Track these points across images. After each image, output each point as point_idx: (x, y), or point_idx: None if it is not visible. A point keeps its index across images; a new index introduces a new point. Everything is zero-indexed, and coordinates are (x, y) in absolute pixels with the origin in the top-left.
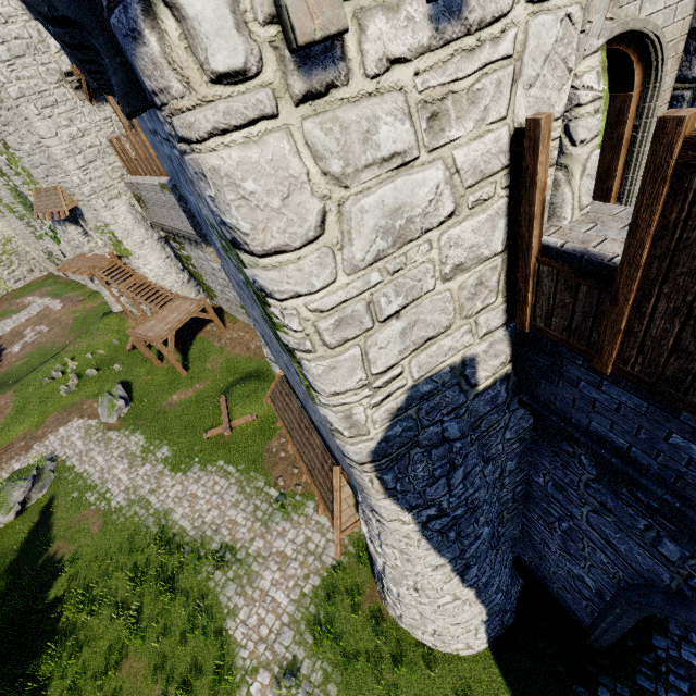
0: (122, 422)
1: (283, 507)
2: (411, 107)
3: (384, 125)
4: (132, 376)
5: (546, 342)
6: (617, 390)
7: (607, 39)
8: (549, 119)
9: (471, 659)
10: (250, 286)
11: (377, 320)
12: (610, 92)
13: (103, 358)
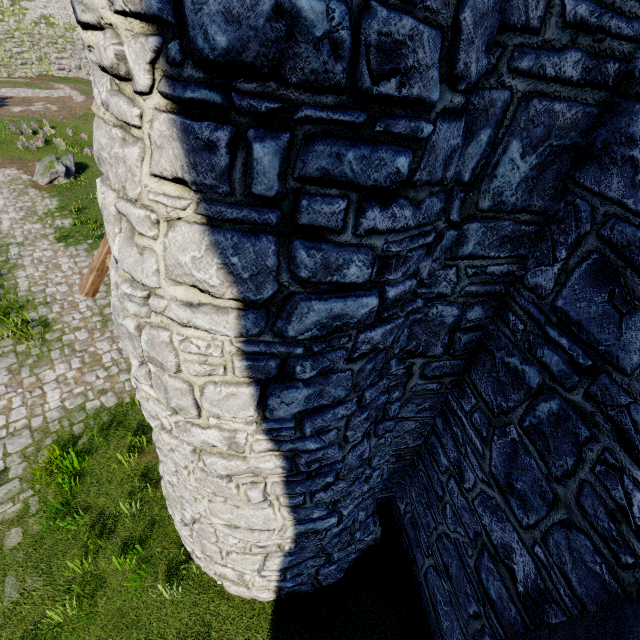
0: (50, 187)
1: None
2: None
3: None
4: (93, 163)
5: None
6: None
7: None
8: None
9: (237, 604)
10: None
11: None
12: None
13: (82, 142)
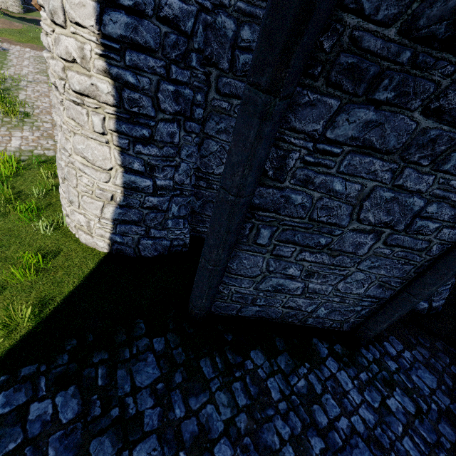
0: None
1: None
2: None
3: None
4: None
5: None
6: None
7: None
8: None
9: (83, 247)
10: None
11: None
12: None
13: None
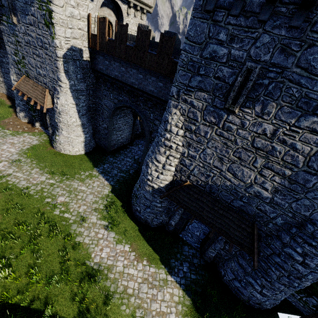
0: None
1: (12, 134)
2: (75, 2)
3: (72, 1)
4: None
5: (94, 52)
6: (100, 57)
7: (103, 17)
8: (91, 14)
9: (80, 155)
10: (48, 12)
11: (68, 27)
12: (108, 29)
13: None
